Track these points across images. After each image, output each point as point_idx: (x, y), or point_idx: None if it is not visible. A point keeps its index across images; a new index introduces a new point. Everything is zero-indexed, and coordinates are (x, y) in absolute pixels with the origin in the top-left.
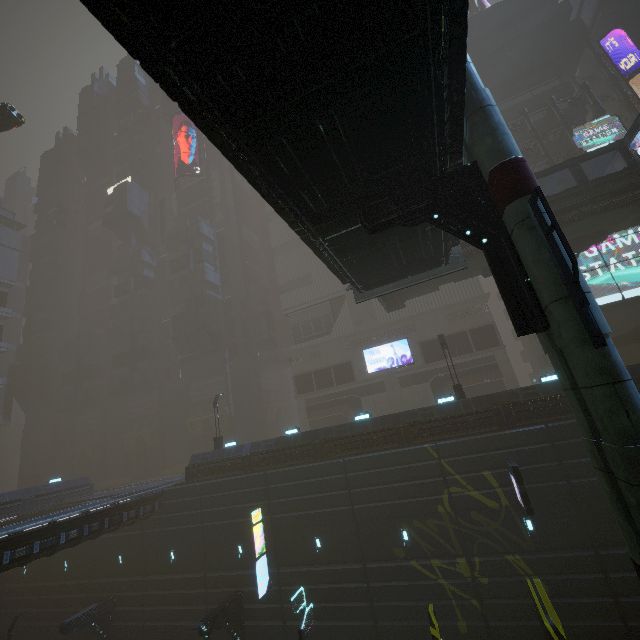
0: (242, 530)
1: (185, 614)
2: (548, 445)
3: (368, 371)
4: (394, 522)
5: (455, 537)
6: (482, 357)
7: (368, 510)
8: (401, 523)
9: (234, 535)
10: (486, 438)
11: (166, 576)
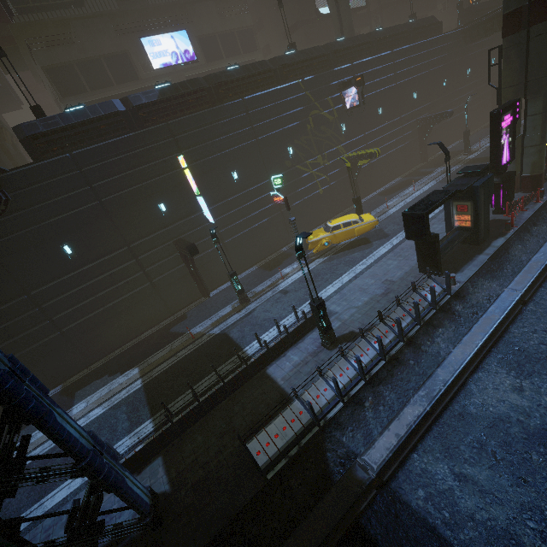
0: (160, 188)
1: (121, 290)
2: (352, 77)
3: (153, 67)
4: (284, 144)
5: (315, 144)
6: (248, 60)
7: (268, 138)
8: (287, 144)
9: (150, 198)
10: (328, 73)
11: (70, 274)
